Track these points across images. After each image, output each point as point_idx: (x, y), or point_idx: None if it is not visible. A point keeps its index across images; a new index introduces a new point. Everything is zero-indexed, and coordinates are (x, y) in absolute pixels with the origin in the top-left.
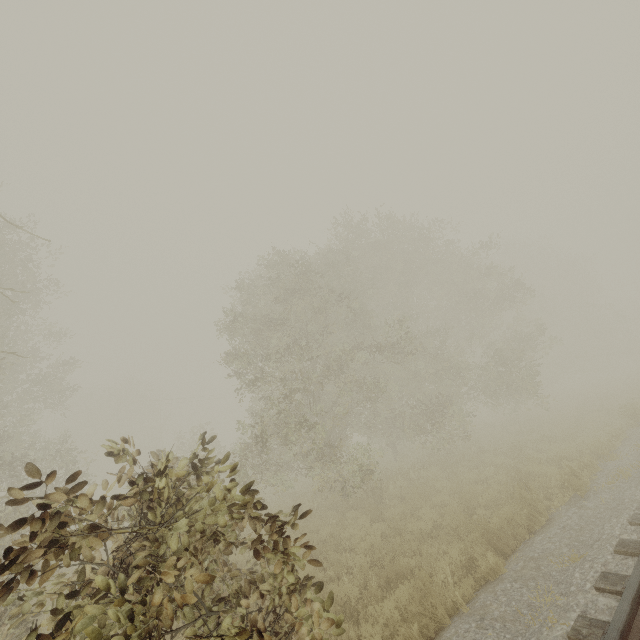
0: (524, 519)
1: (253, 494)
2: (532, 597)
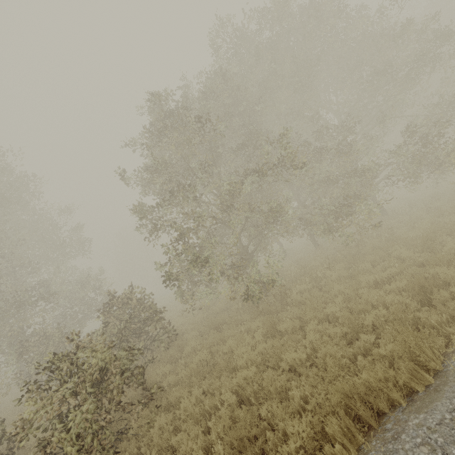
0: (402, 378)
1: None
2: None
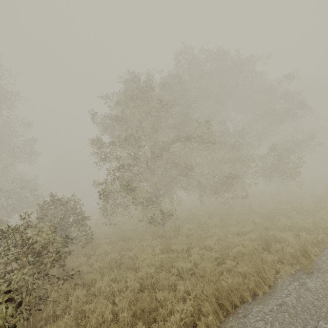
0: (252, 285)
1: None
2: None
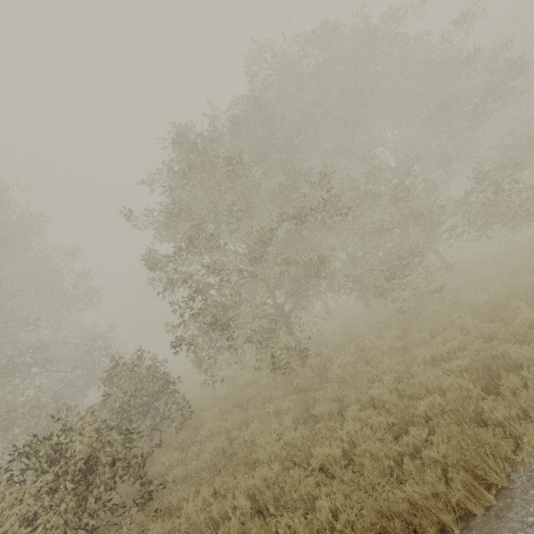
0: (456, 496)
1: None
2: None
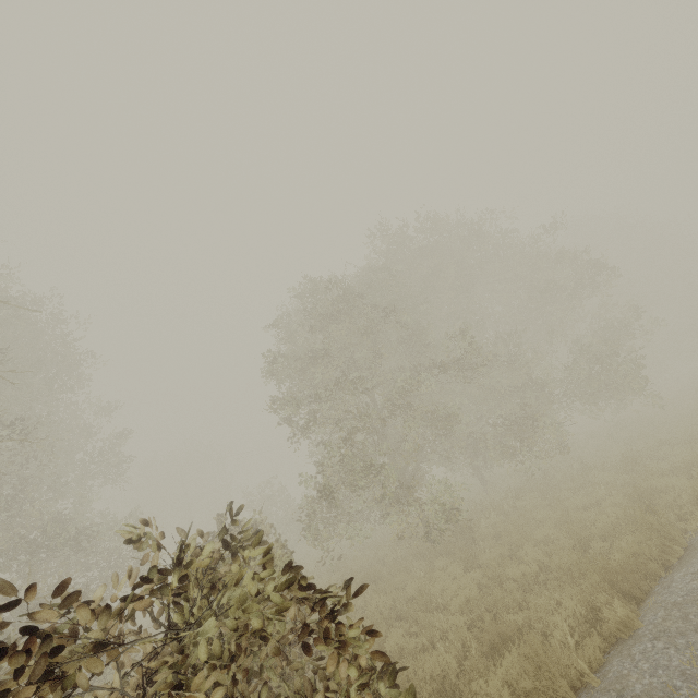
0: (655, 551)
1: (296, 572)
2: (685, 661)
